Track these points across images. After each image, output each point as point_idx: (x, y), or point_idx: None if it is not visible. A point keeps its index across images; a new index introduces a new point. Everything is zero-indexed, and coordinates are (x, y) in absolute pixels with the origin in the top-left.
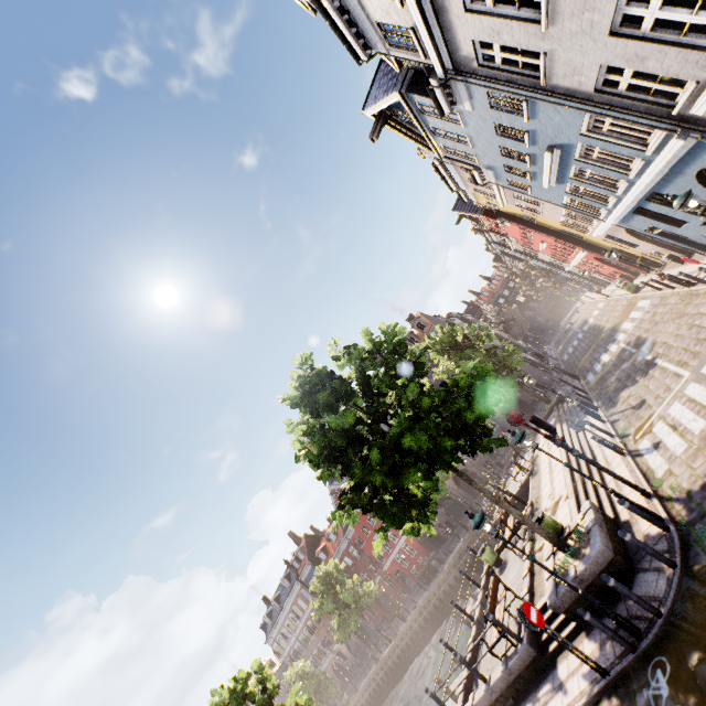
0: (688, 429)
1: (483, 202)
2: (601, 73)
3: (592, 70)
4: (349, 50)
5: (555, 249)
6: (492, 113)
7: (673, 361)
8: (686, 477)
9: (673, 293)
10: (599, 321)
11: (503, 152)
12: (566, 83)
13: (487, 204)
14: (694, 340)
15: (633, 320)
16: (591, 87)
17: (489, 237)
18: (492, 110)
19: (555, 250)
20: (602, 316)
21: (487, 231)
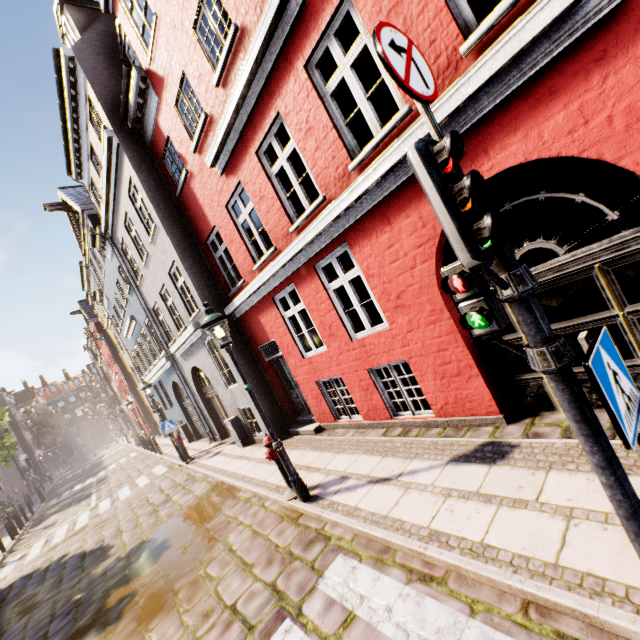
0: (52, 542)
1: (101, 315)
2: (157, 305)
3: (154, 300)
4: (68, 163)
5: (122, 385)
6: (119, 273)
7: (99, 495)
8: (11, 578)
9: (146, 453)
10: (108, 458)
11: (118, 297)
12: (146, 295)
13: (102, 319)
14: (120, 483)
15: (119, 463)
16: (153, 306)
17: (91, 343)
18: (119, 272)
19: (122, 385)
20: (114, 455)
21: (92, 337)
